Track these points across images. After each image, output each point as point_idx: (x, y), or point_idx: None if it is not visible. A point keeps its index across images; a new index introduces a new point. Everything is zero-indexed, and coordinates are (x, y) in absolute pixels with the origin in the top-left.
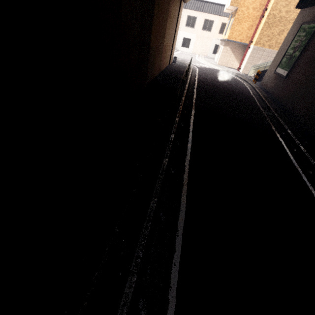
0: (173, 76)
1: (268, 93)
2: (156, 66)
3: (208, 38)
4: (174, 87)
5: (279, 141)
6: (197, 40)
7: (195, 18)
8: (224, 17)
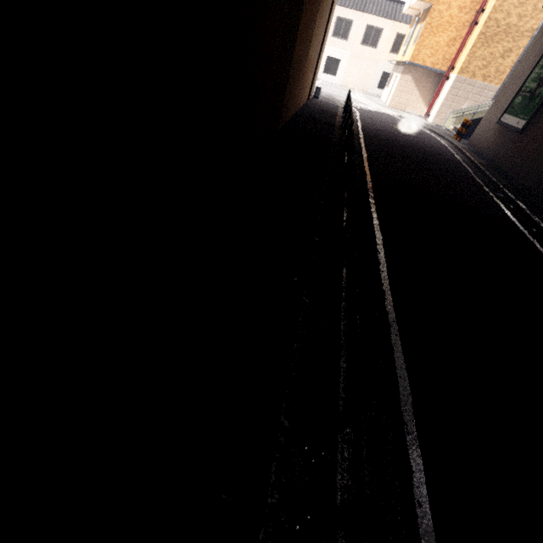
0: (320, 119)
1: (486, 159)
2: (293, 99)
3: (371, 60)
4: (327, 138)
5: (532, 243)
6: (351, 62)
7: (350, 22)
8: (401, 24)
